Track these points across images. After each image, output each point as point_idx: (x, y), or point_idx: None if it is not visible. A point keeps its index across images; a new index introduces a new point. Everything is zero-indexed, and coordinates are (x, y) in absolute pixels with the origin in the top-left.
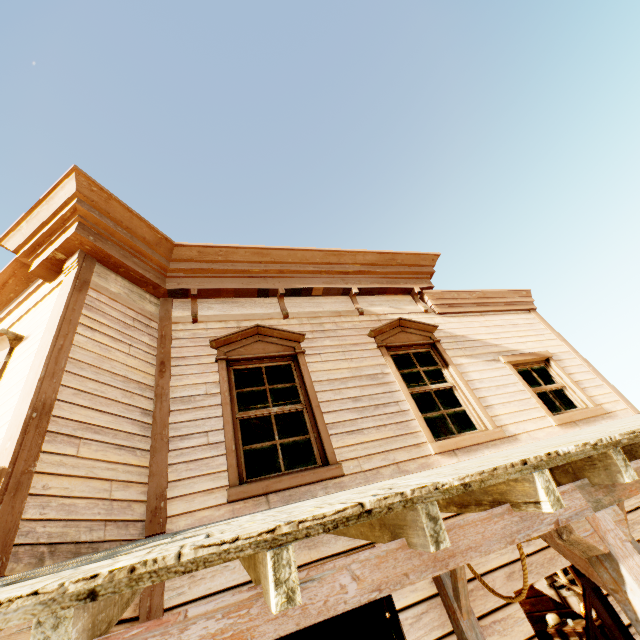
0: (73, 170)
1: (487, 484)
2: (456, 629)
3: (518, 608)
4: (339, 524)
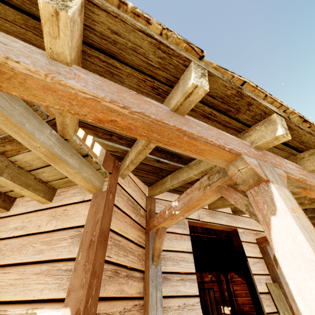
0: None
1: None
2: (271, 273)
3: None
4: None
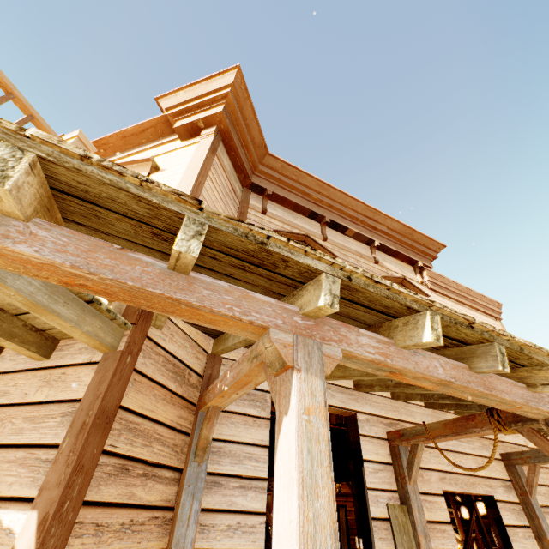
0: (237, 67)
1: (532, 356)
2: (400, 490)
3: (443, 501)
4: (457, 323)
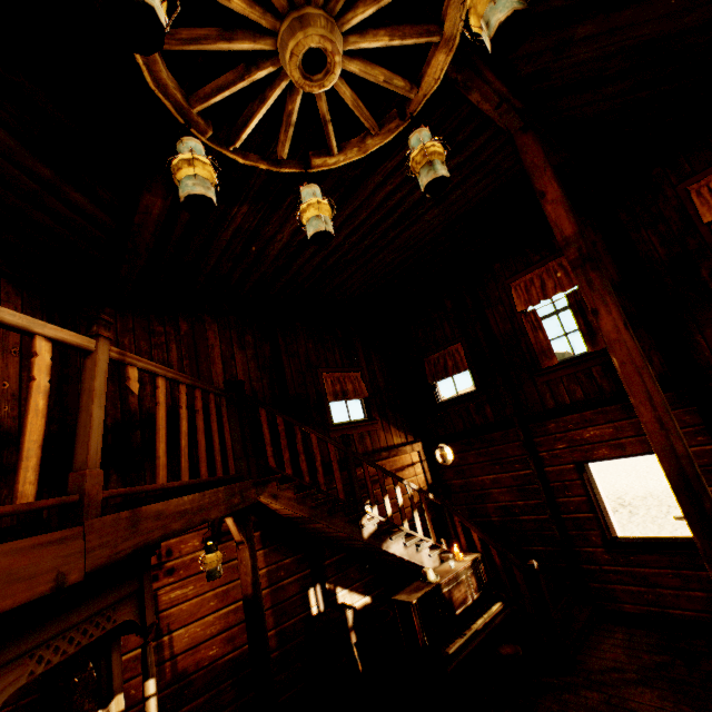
0: None
1: None
2: None
3: None
4: None
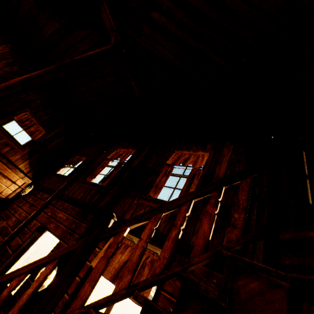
0: None
1: None
2: None
3: None
4: None
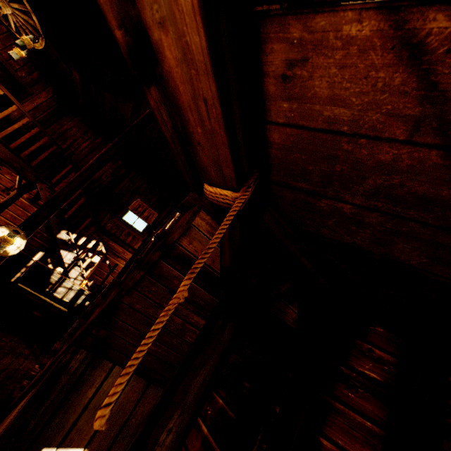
0: None
1: None
2: None
3: None
4: None
